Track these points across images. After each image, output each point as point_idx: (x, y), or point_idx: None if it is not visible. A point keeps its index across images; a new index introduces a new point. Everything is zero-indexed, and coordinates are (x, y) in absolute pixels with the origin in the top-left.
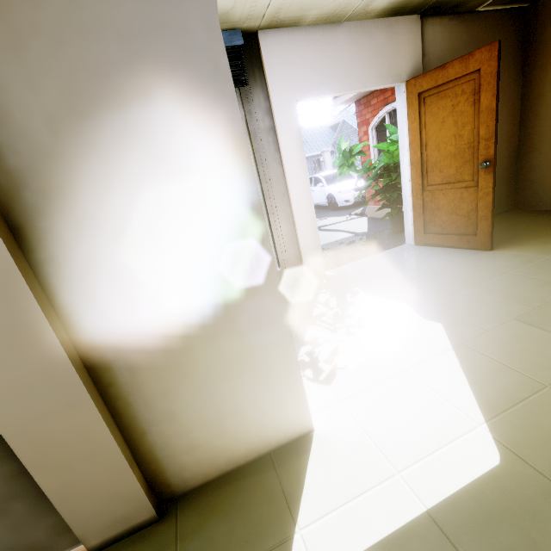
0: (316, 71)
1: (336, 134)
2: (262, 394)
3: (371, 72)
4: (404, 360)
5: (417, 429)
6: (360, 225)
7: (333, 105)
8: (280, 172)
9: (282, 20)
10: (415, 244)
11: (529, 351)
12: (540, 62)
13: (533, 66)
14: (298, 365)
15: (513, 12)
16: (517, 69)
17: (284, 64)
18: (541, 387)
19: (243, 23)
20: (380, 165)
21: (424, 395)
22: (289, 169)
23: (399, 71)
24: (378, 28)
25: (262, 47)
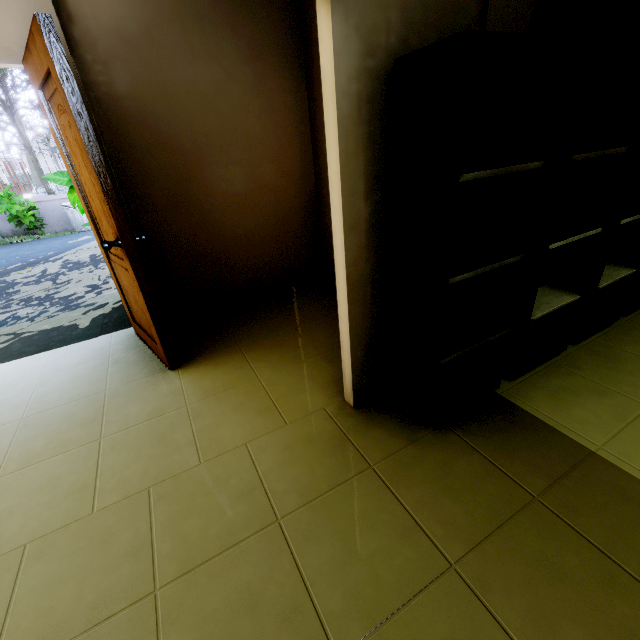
0: None
1: None
2: None
3: None
4: None
5: None
6: None
7: None
8: None
9: None
10: (135, 332)
11: None
12: (316, 71)
13: (312, 76)
14: None
15: None
16: (296, 76)
17: None
18: None
19: None
20: None
21: None
22: None
23: (4, 41)
24: None
25: None
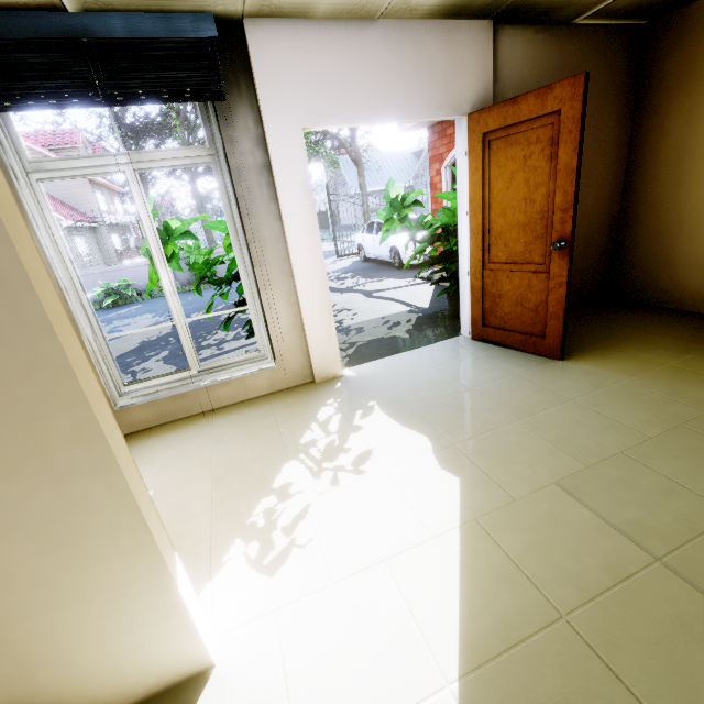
0: (334, 88)
1: (419, 164)
2: (107, 630)
3: (418, 97)
4: (388, 541)
5: (360, 681)
6: (422, 295)
7: (398, 130)
8: (278, 230)
9: (279, 6)
10: (471, 339)
11: (558, 546)
12: (654, 104)
13: (645, 109)
14: (173, 583)
15: (625, 30)
16: (626, 110)
17: (285, 72)
18: (555, 618)
19: (214, 5)
20: (436, 225)
21: (392, 613)
22: (291, 226)
23: (459, 99)
24: (430, 34)
25: (250, 44)
